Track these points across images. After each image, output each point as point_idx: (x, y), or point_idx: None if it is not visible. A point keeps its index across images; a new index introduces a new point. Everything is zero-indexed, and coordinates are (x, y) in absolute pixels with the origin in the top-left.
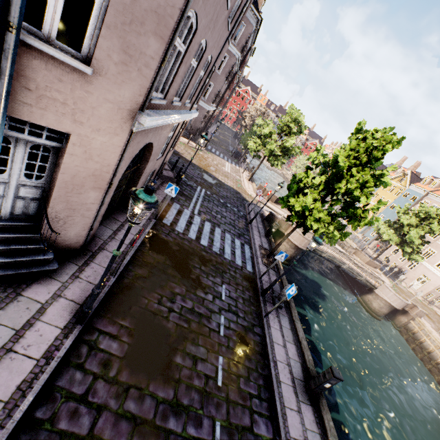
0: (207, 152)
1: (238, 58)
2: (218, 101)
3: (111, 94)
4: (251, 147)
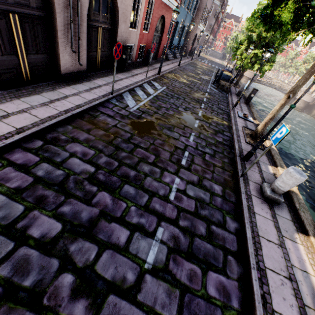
0: (207, 55)
1: (218, 4)
2: (210, 31)
3: (196, 21)
4: (228, 45)
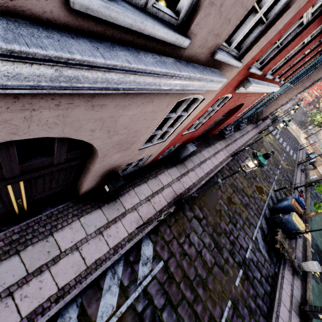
0: (284, 115)
1: None
2: None
3: (293, 91)
4: (317, 119)
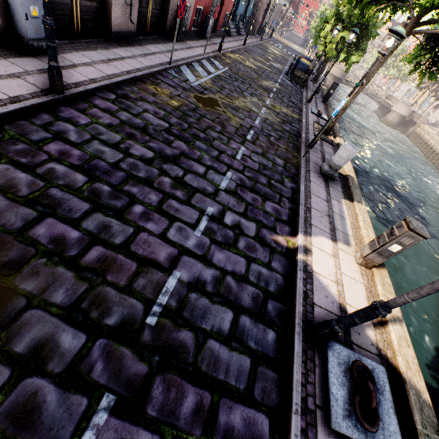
0: (282, 38)
1: None
2: None
3: None
4: (312, 25)
